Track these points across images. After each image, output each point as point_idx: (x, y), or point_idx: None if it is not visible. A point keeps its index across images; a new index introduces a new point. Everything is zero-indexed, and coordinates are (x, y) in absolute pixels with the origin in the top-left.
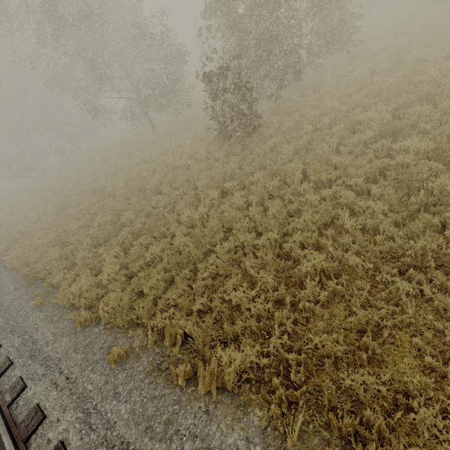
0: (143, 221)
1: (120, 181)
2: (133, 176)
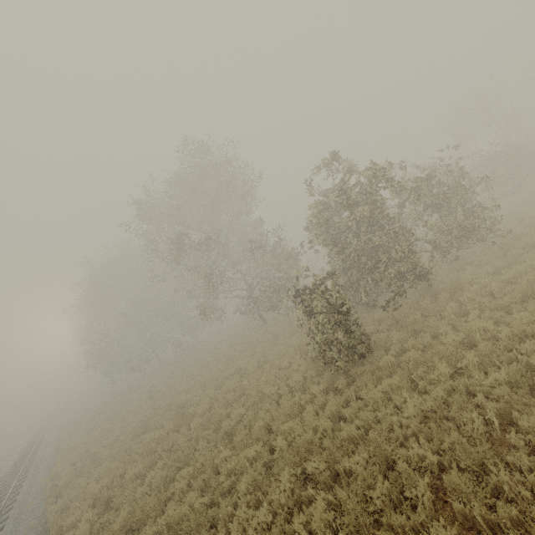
0: (192, 499)
1: (206, 399)
2: (219, 397)
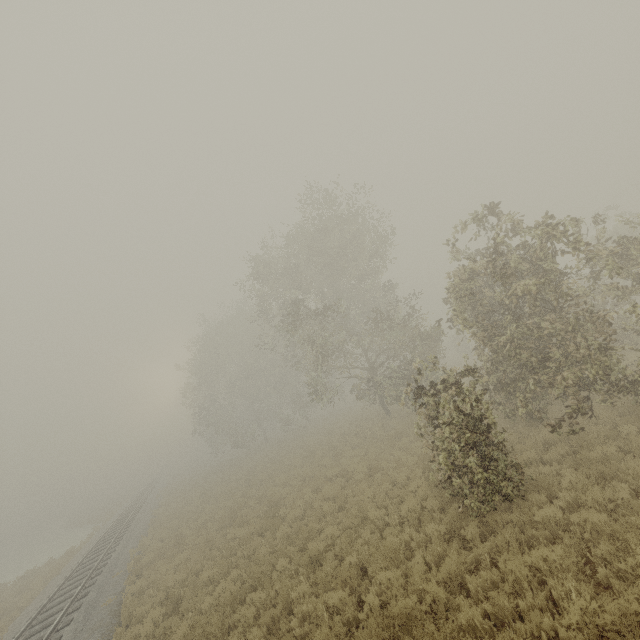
0: (256, 638)
1: (301, 502)
2: (314, 503)
